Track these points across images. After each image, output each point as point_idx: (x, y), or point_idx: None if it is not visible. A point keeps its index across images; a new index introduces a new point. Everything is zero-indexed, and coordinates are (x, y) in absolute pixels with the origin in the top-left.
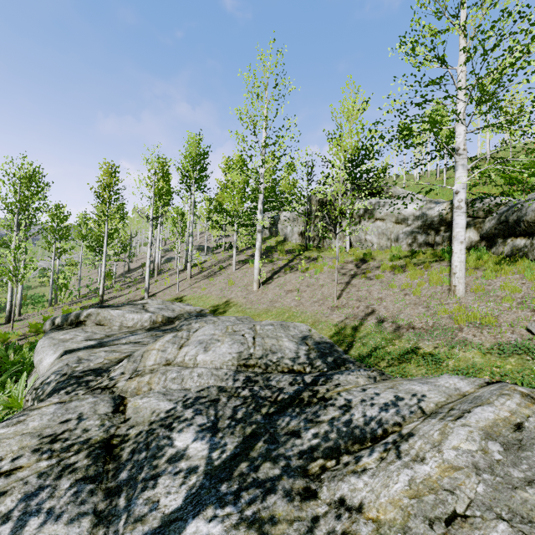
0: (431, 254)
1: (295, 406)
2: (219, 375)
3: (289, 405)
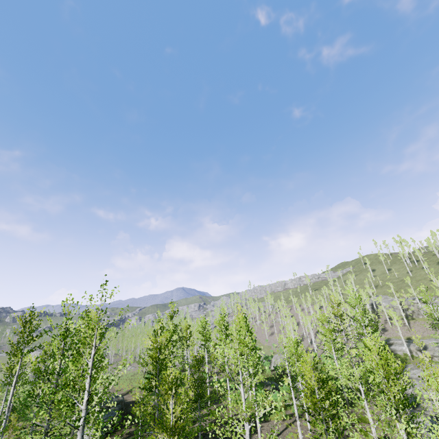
0: None
1: None
2: None
3: None
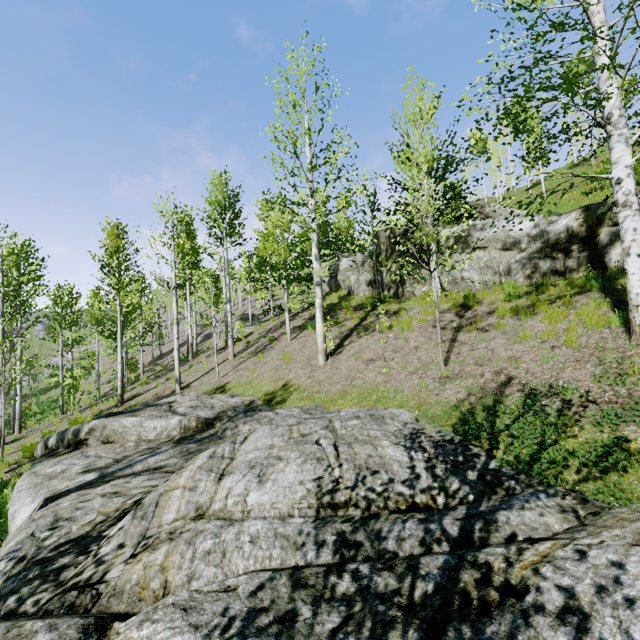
0: (567, 285)
1: (458, 619)
2: (288, 536)
3: (445, 617)
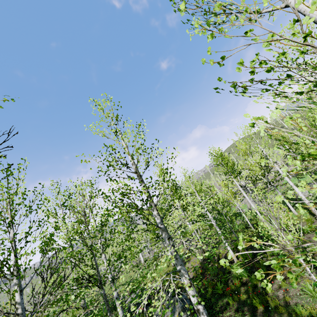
0: None
1: None
2: None
3: None
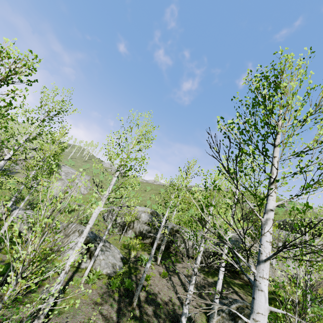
0: None
1: None
2: None
3: None
